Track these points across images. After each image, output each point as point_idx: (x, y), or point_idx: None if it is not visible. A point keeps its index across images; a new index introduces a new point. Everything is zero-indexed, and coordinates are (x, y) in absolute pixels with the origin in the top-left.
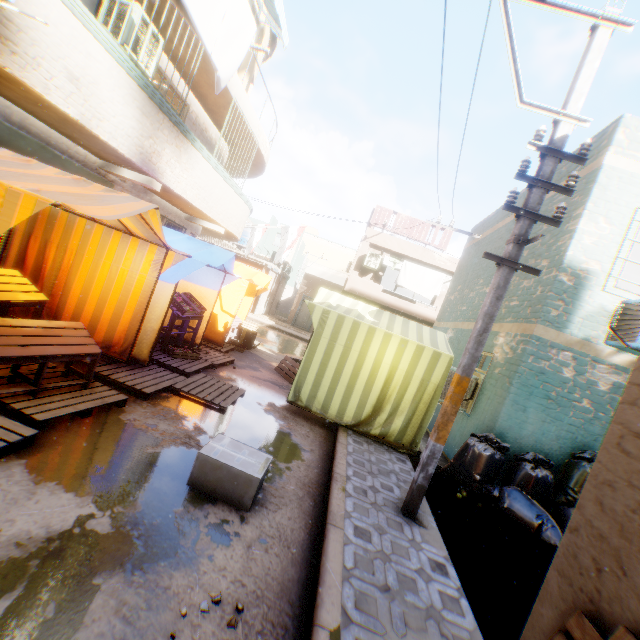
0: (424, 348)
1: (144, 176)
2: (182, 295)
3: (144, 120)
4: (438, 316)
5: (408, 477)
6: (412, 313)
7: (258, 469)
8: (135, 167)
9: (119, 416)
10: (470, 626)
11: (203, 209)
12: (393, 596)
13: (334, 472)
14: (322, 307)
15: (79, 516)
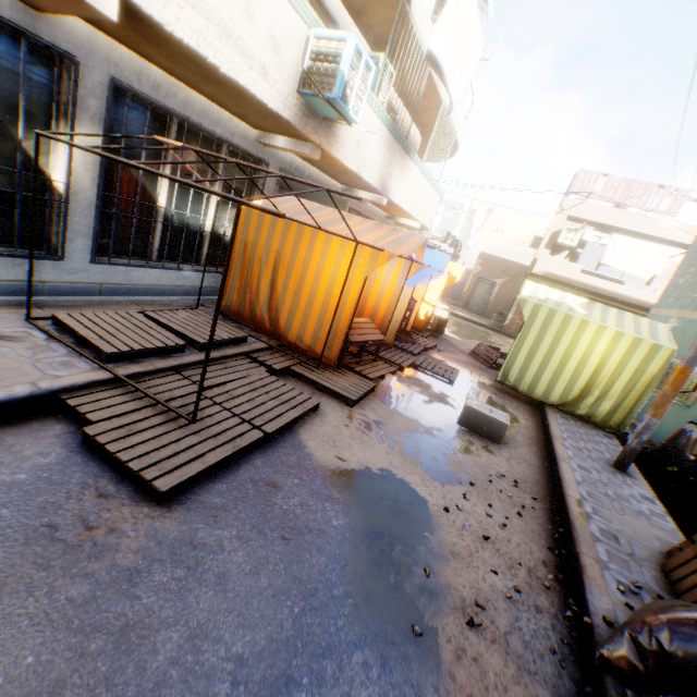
0: (640, 340)
1: (376, 195)
2: None
3: (386, 154)
4: (656, 302)
5: (615, 449)
6: (618, 296)
7: (505, 420)
8: (373, 191)
9: (397, 380)
10: (671, 528)
11: (410, 211)
12: (612, 500)
13: (551, 433)
14: (533, 302)
15: (418, 427)
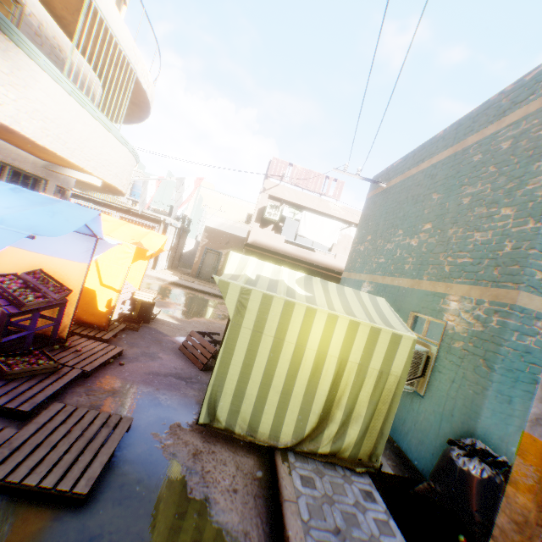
0: (380, 331)
1: None
2: (25, 276)
3: None
4: (346, 266)
5: None
6: (314, 261)
7: None
8: None
9: None
10: None
11: (59, 151)
12: None
13: None
14: (239, 285)
15: None
